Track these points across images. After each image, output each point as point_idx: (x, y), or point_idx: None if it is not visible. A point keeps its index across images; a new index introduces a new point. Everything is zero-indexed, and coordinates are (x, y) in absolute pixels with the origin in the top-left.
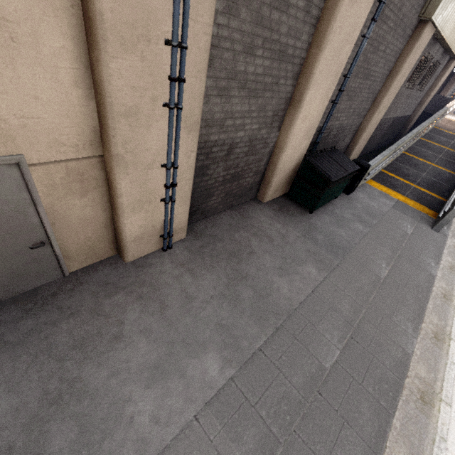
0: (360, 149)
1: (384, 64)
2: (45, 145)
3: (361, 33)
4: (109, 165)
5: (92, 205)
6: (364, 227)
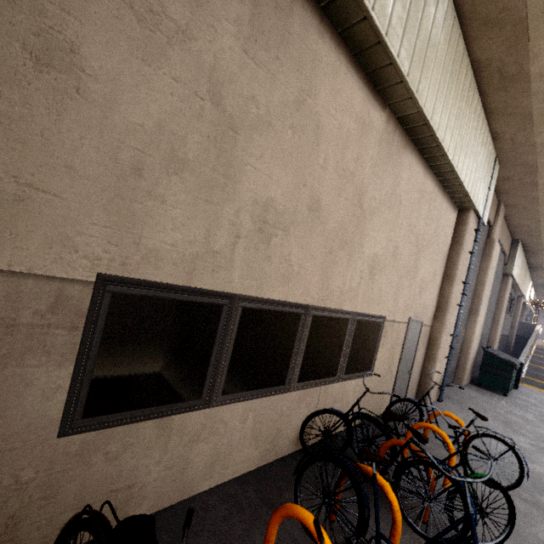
0: None
1: (494, 296)
2: (425, 317)
3: None
4: (437, 330)
5: (421, 354)
6: None
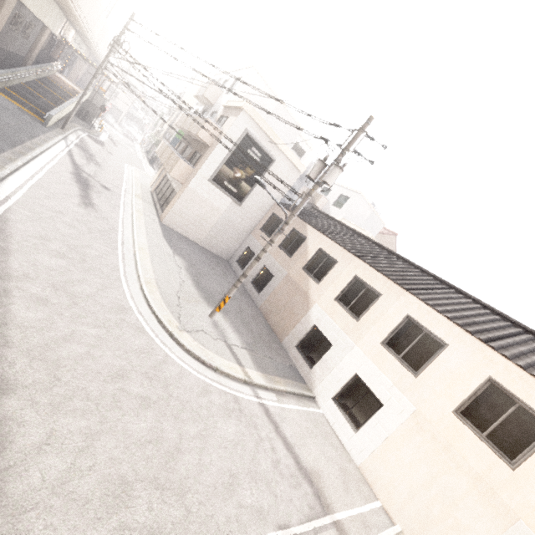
0: None
1: None
2: None
3: None
4: None
5: None
6: None
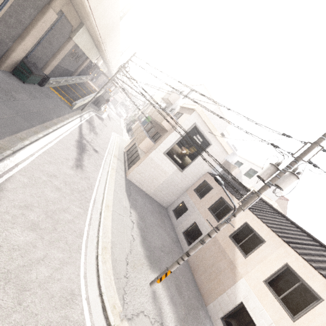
0: (47, 73)
1: (57, 43)
2: None
3: (47, 29)
4: None
5: None
6: (46, 97)
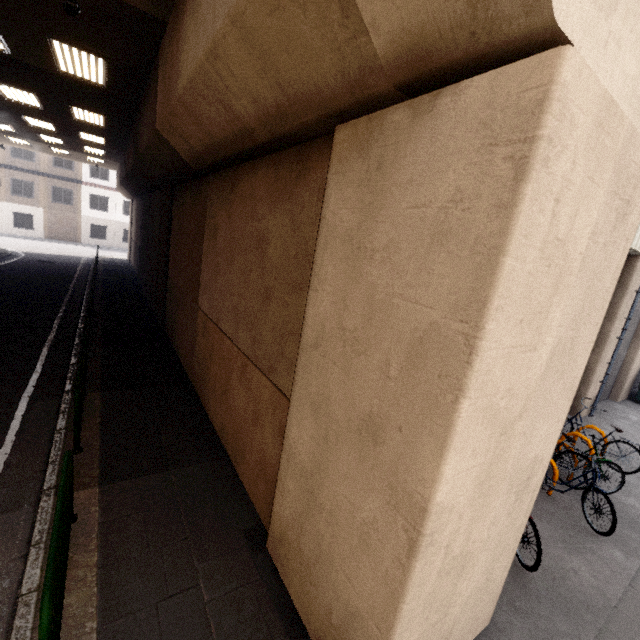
0: None
1: None
2: None
3: None
4: (594, 361)
5: None
6: None
